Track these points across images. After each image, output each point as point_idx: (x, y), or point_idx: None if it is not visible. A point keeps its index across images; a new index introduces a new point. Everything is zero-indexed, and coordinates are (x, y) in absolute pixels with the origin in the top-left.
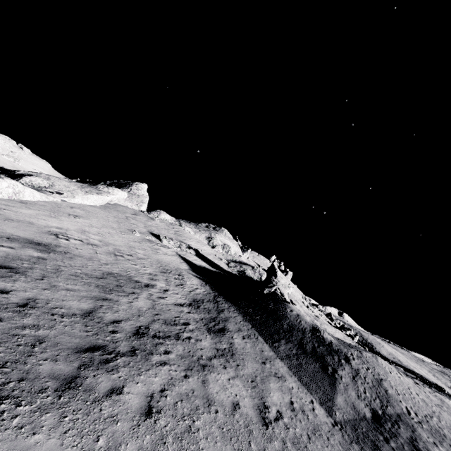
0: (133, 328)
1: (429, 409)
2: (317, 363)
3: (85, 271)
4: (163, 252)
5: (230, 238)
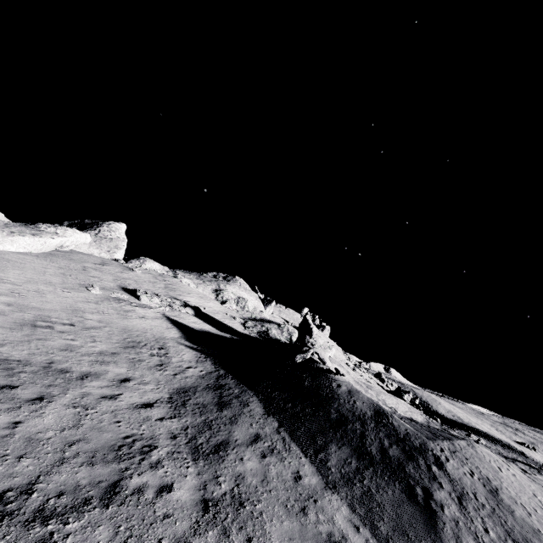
0: None
1: None
2: (396, 482)
3: None
4: (139, 315)
5: (246, 289)
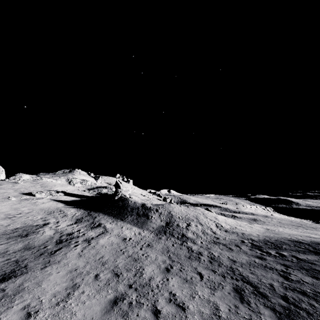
0: (53, 242)
1: (187, 213)
2: (145, 217)
3: (0, 233)
4: (41, 202)
5: (84, 174)
